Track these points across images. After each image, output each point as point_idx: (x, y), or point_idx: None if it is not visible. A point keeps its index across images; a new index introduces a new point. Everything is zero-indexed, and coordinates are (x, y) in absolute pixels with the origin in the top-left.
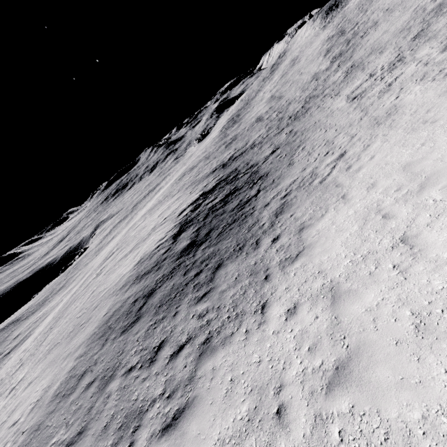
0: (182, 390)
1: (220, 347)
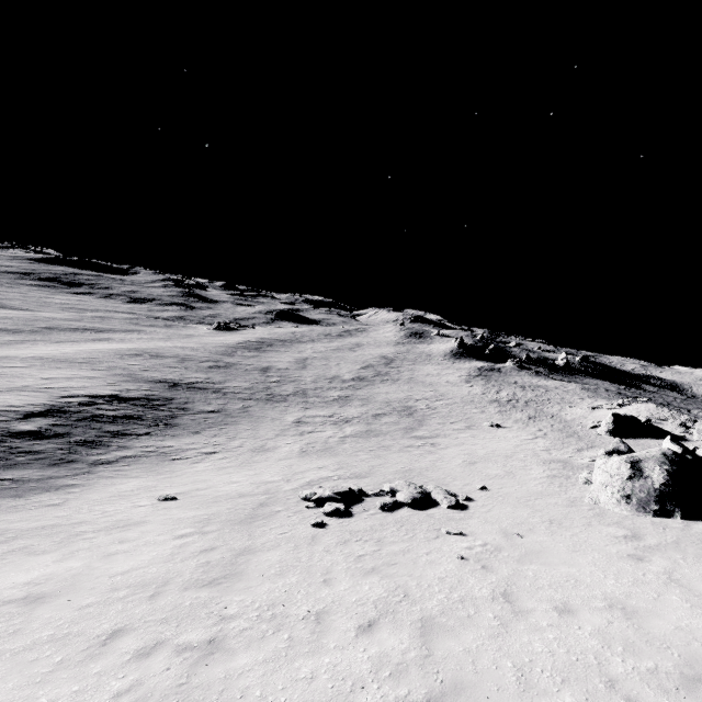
0: None
1: None
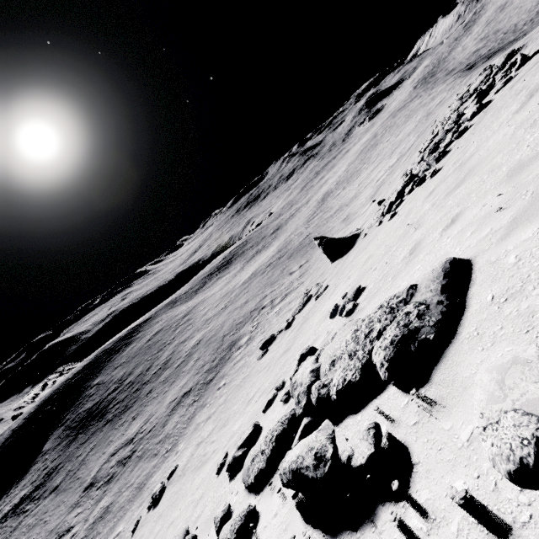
0: None
1: None
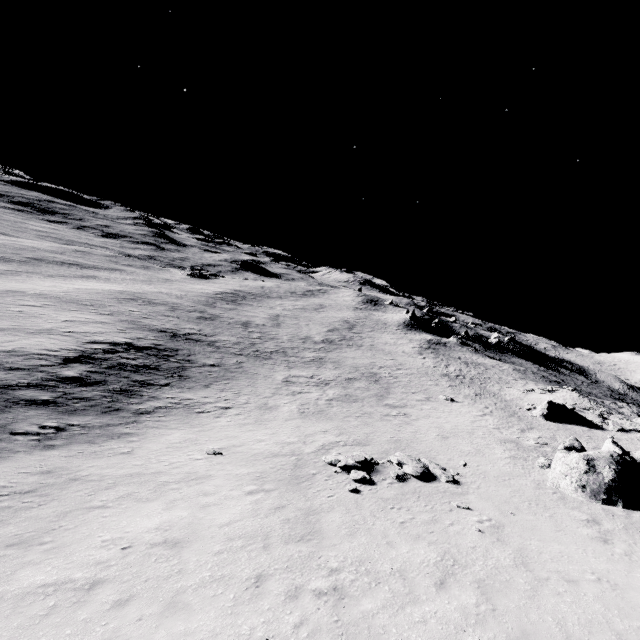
0: (2, 451)
1: (45, 447)
